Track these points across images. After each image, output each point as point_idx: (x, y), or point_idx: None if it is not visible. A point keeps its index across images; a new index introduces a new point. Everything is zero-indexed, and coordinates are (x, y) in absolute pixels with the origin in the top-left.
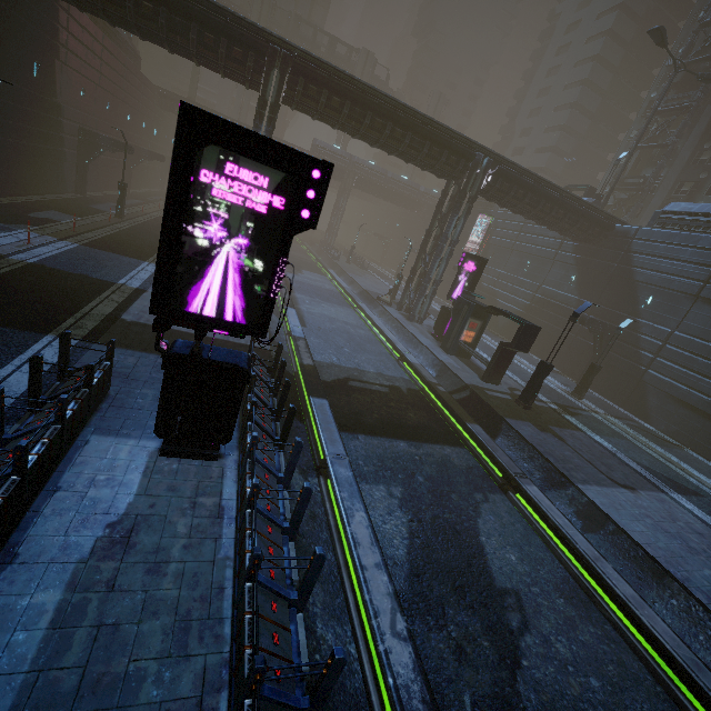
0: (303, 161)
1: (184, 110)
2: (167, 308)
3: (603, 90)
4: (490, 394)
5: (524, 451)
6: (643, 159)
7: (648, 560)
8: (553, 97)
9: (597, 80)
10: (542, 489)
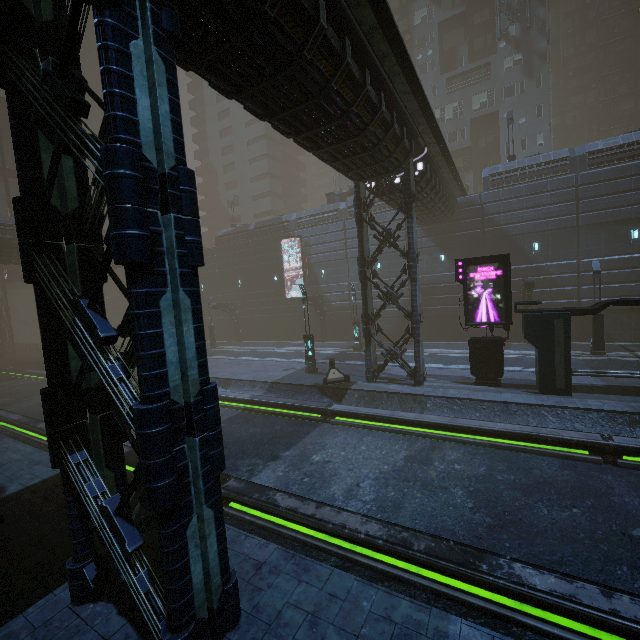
0: None
1: None
2: None
3: None
4: None
5: None
6: None
7: None
8: (239, 134)
9: None
10: None
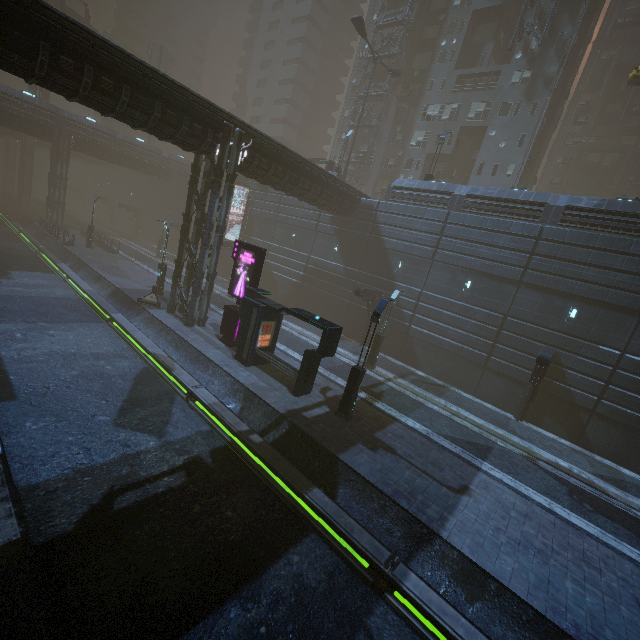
0: None
1: None
2: None
3: (314, 71)
4: (310, 418)
5: (374, 500)
6: (357, 136)
7: (541, 621)
8: (275, 70)
9: (308, 61)
10: (409, 553)
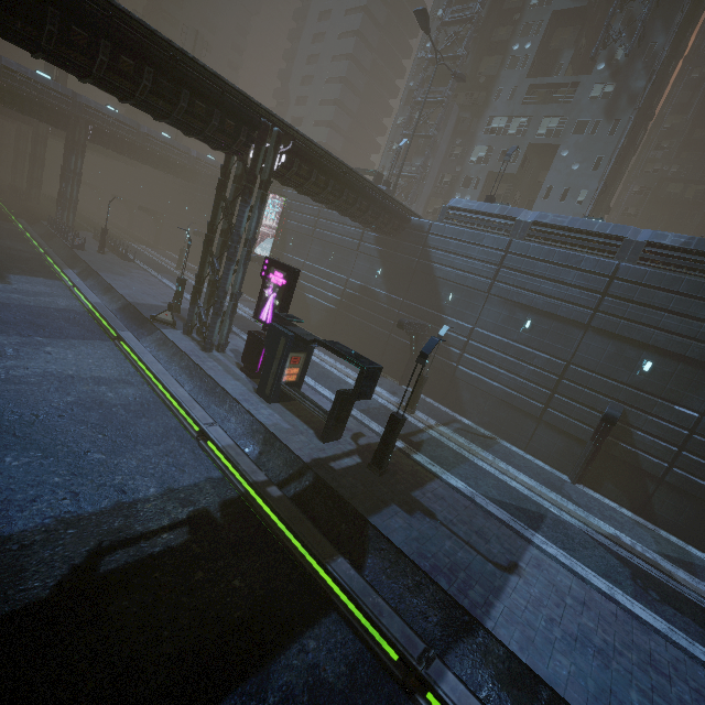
0: None
1: None
2: None
3: (367, 70)
4: (338, 469)
5: (407, 575)
6: (411, 147)
7: None
8: (323, 67)
9: (360, 58)
10: (447, 644)
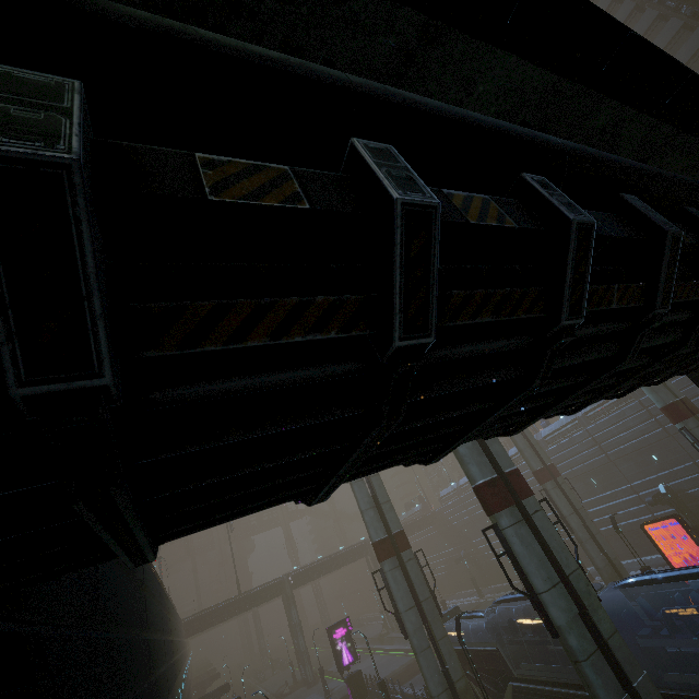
0: (345, 620)
1: (328, 628)
2: (341, 668)
3: None
4: None
5: None
6: None
7: None
8: None
9: None
10: None
